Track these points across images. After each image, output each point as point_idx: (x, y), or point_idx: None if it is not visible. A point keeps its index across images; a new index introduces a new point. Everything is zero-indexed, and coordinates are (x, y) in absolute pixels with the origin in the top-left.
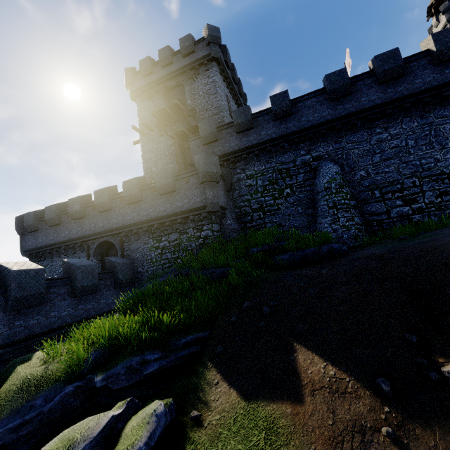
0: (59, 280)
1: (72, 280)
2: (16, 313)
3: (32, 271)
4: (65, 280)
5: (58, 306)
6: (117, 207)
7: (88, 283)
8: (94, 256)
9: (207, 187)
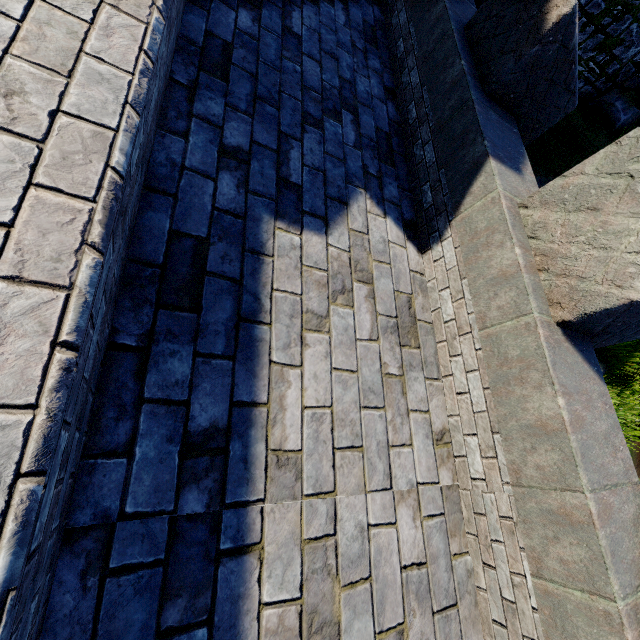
0: None
1: None
2: None
3: None
4: None
5: None
6: None
7: None
8: None
9: None
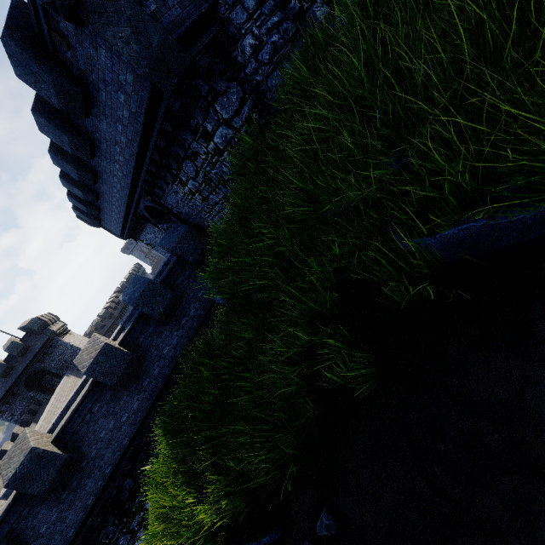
0: (137, 326)
1: (146, 314)
2: (135, 380)
3: (100, 357)
4: (142, 320)
5: (162, 342)
6: (94, 166)
7: (163, 306)
8: (160, 223)
9: (97, 22)
